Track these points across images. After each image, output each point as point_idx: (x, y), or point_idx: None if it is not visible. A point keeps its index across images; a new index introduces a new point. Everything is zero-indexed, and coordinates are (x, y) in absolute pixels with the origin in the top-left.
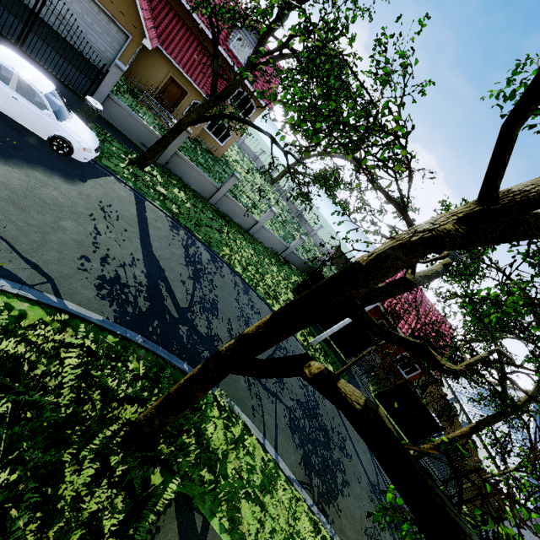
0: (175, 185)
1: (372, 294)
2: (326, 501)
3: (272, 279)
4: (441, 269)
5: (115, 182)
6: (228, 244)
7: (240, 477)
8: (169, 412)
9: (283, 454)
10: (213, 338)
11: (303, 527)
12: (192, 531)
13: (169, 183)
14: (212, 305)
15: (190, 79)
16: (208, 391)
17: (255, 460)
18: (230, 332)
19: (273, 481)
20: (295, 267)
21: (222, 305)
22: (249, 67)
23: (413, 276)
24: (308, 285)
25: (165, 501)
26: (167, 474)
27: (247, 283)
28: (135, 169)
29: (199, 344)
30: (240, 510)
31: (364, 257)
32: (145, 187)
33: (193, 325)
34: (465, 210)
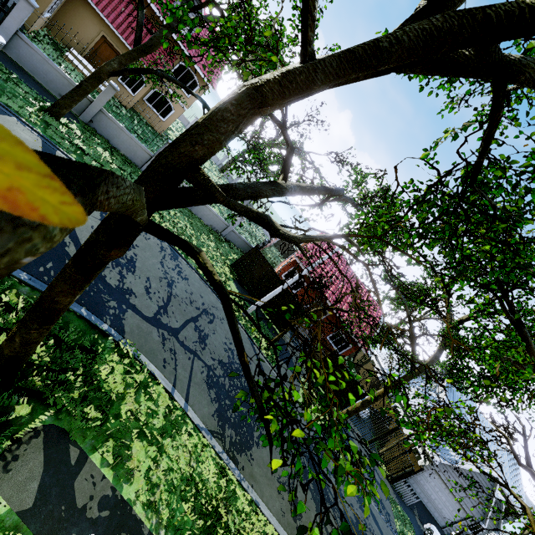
0: (100, 144)
1: (237, 187)
2: (239, 450)
3: (208, 253)
4: (318, 186)
5: (16, 123)
6: (159, 212)
7: (137, 419)
8: (29, 324)
9: (194, 405)
10: (124, 291)
11: (207, 470)
12: (64, 462)
13: (91, 141)
14: (128, 261)
15: (125, 42)
16: (74, 299)
17: (158, 406)
18: (148, 290)
19: (178, 427)
20: (236, 248)
21: (142, 263)
22: (175, 20)
23: (284, 182)
24: (245, 261)
25: (29, 430)
26: (39, 407)
27: (177, 251)
28: (47, 116)
29: (105, 294)
30: (131, 448)
31: (202, 117)
32: (59, 138)
33: (101, 275)
34: (289, 68)
